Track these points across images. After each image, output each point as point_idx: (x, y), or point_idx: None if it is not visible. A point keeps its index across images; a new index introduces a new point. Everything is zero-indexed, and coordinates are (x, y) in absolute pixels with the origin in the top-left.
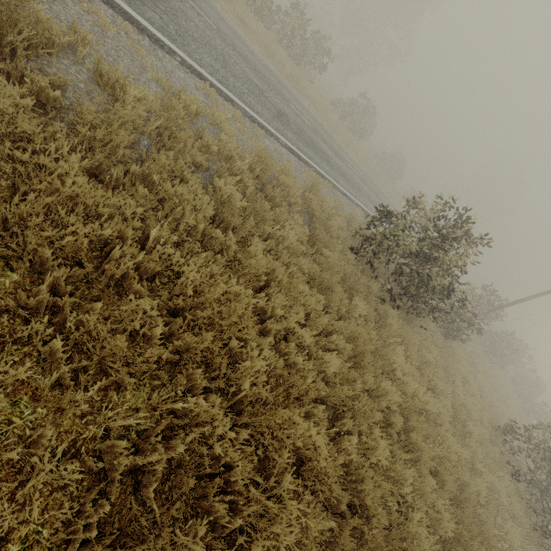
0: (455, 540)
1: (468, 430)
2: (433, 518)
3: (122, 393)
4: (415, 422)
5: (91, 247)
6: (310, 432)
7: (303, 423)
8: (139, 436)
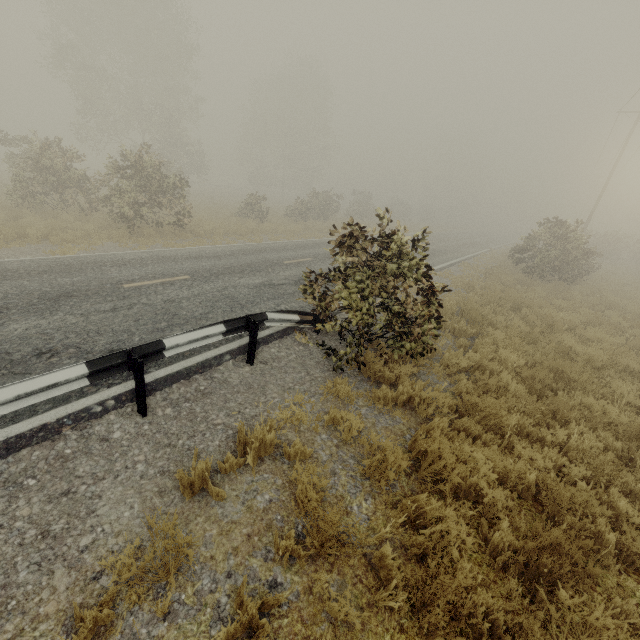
0: None
1: None
2: None
3: None
4: None
5: None
6: None
7: None
8: None
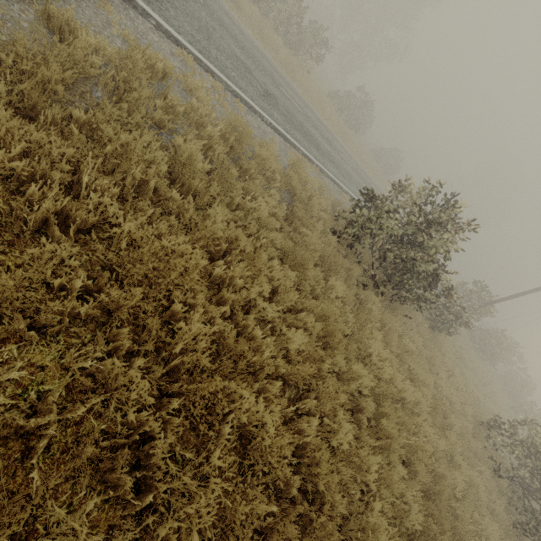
0: (423, 533)
1: (449, 423)
2: (401, 510)
3: (25, 348)
4: (387, 408)
5: (12, 189)
6: (257, 407)
7: (250, 397)
8: (41, 396)
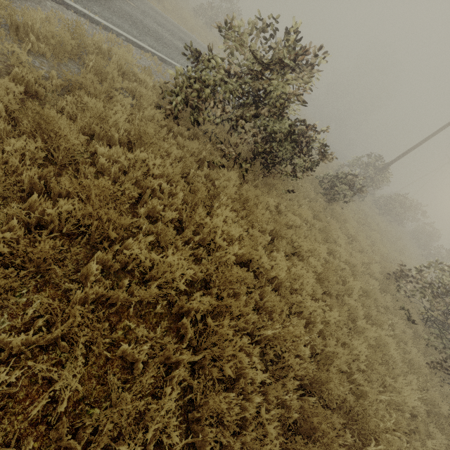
0: None
1: (349, 287)
2: (255, 438)
3: None
4: (225, 299)
5: None
6: None
7: None
8: None
